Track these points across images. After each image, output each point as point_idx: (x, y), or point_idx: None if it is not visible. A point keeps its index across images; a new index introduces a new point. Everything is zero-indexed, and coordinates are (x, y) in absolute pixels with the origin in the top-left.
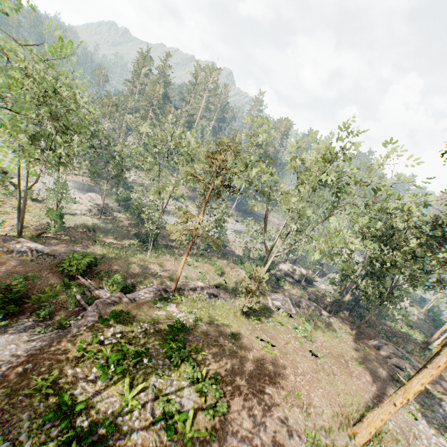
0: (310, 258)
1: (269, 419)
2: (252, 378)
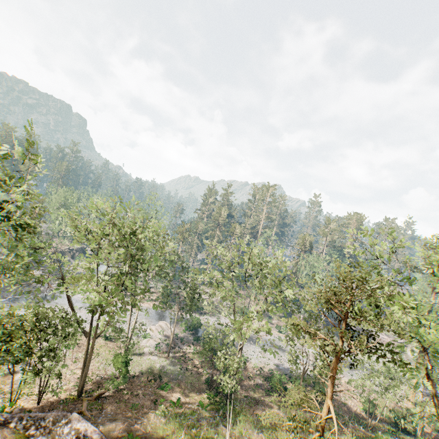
0: None
1: None
2: None
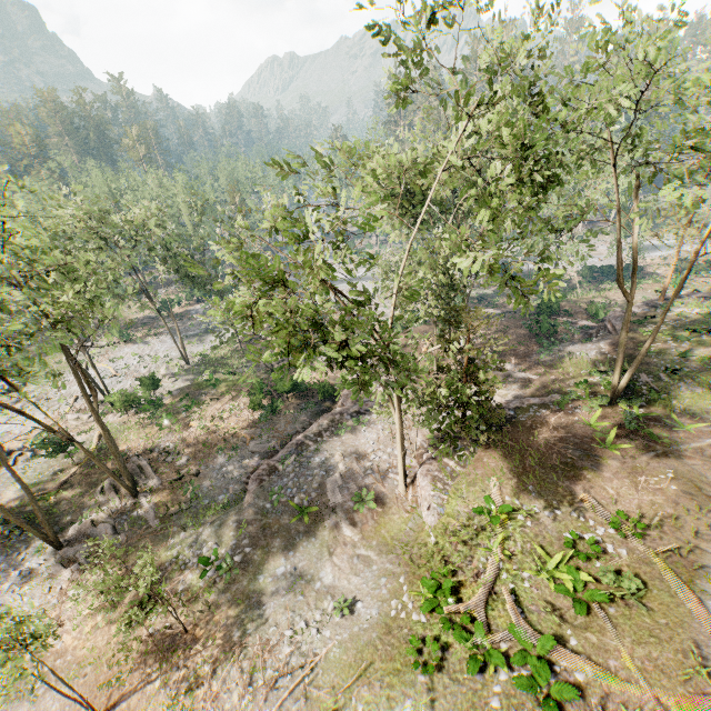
0: None
1: None
2: None
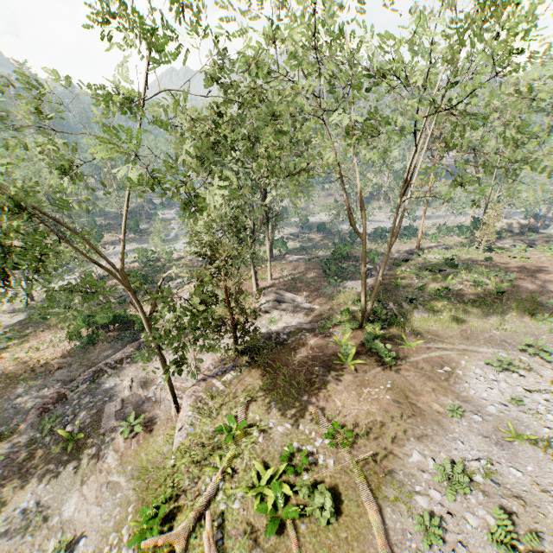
0: (528, 201)
1: (548, 282)
2: (521, 271)
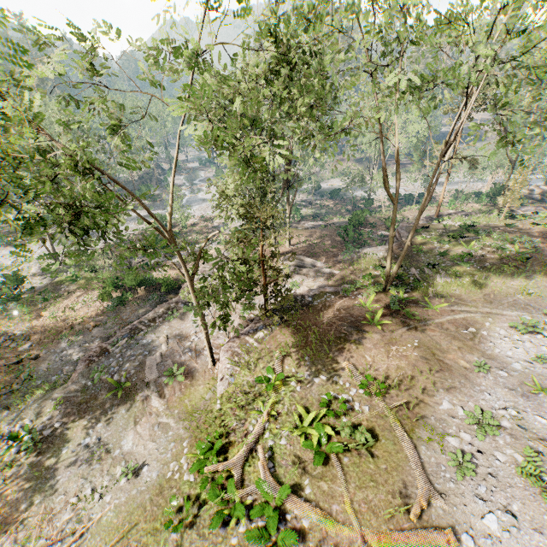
0: None
1: None
2: (544, 239)
